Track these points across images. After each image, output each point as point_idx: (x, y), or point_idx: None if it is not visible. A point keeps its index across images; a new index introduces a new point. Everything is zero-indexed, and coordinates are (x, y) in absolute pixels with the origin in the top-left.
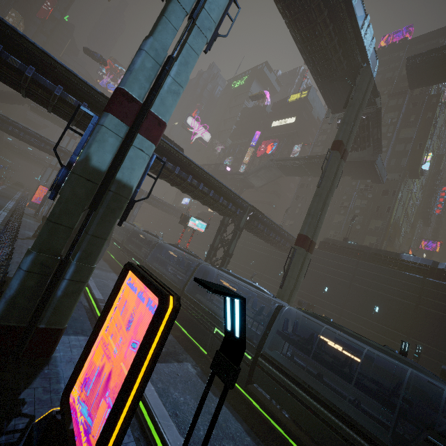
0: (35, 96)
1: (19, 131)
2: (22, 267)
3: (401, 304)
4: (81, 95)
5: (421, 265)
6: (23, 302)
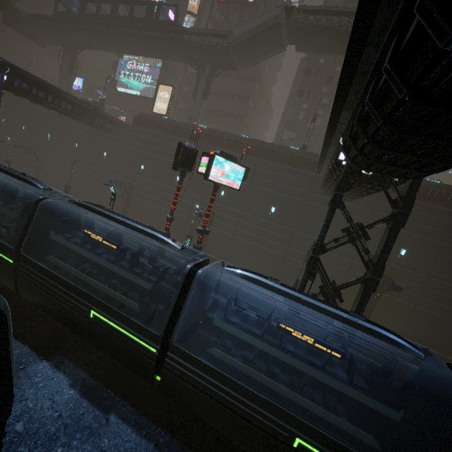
0: None
1: None
2: None
3: None
4: None
5: None
6: None
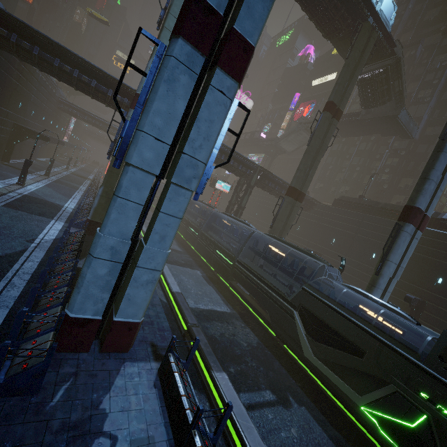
0: (98, 98)
1: (92, 119)
2: (98, 194)
3: None
4: (123, 93)
5: None
6: (100, 211)
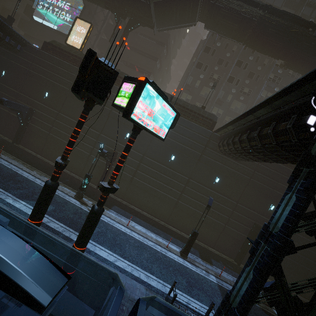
0: None
1: None
2: None
3: None
4: None
5: None
6: None
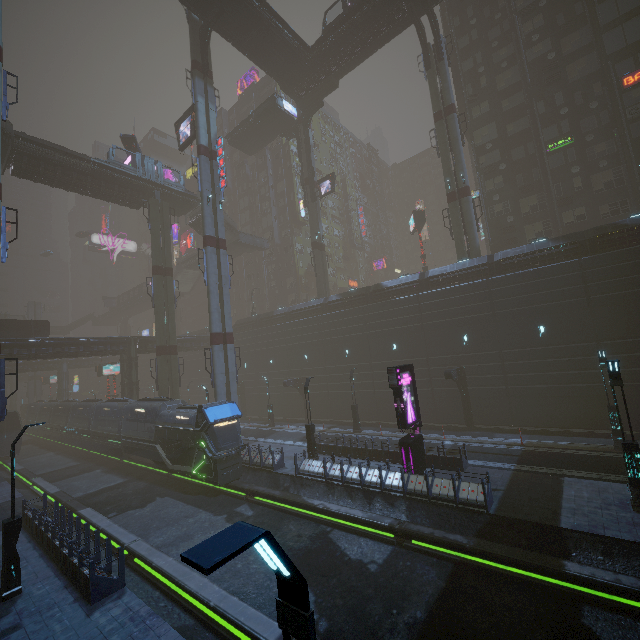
0: None
1: None
2: None
3: (279, 350)
4: None
5: (282, 314)
6: None
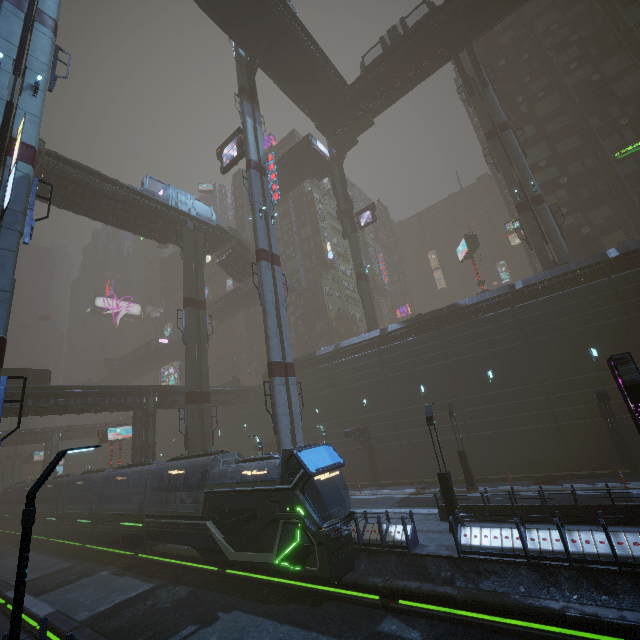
0: None
1: None
2: None
3: (327, 396)
4: None
5: (328, 353)
6: None
